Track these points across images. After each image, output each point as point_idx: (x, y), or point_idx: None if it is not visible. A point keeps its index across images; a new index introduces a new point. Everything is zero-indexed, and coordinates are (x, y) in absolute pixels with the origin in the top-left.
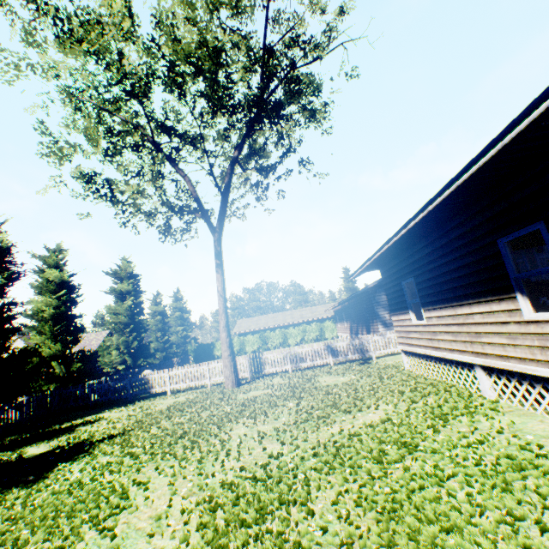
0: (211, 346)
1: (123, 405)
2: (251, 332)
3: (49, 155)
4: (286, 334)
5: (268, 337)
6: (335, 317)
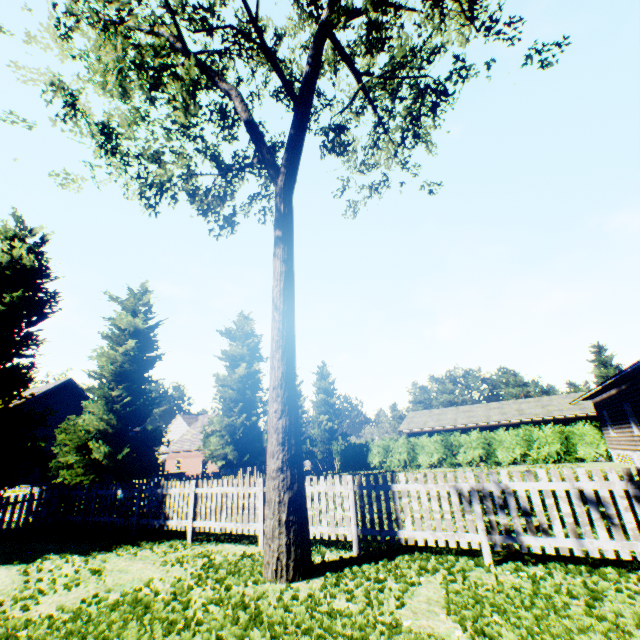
0: (363, 448)
1: (98, 547)
2: (428, 432)
3: None
4: (491, 442)
5: (457, 443)
6: (600, 416)
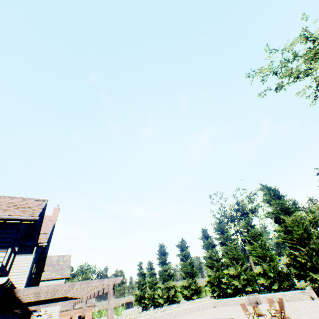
0: None
1: None
2: None
3: None
4: None
5: None
6: None
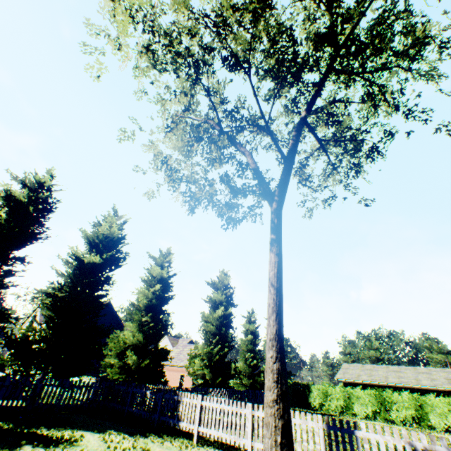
0: (305, 389)
1: (137, 431)
2: (361, 384)
3: (125, 139)
4: (423, 405)
5: (389, 400)
6: None
